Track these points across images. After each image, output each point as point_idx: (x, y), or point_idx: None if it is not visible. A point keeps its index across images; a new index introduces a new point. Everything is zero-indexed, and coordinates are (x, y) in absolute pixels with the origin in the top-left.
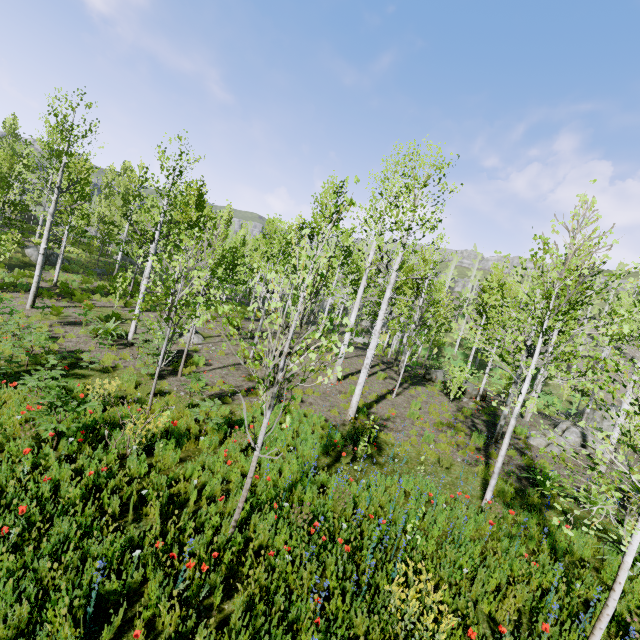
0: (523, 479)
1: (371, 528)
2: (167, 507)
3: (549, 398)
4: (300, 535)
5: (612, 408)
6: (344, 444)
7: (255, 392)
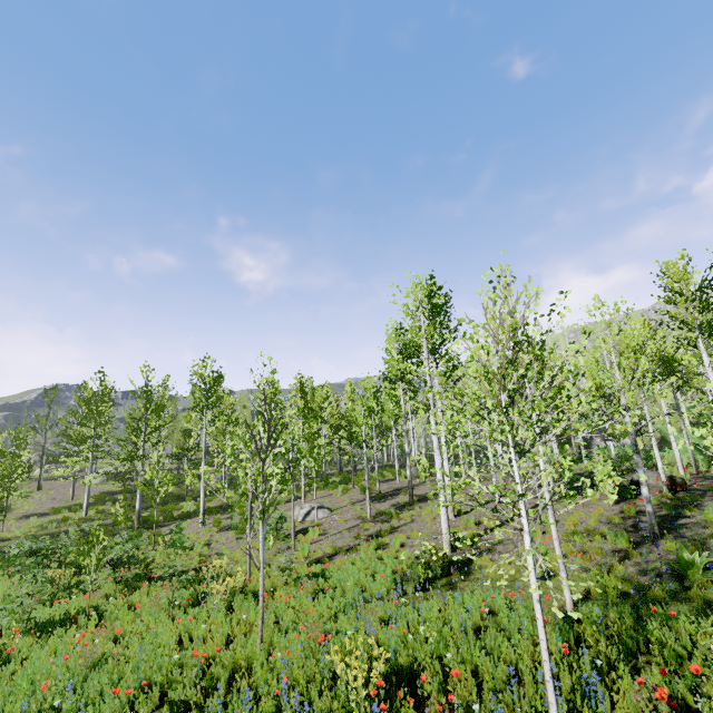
0: (667, 574)
1: (387, 637)
2: (227, 642)
3: None
4: (303, 642)
5: None
6: (426, 577)
7: (355, 547)
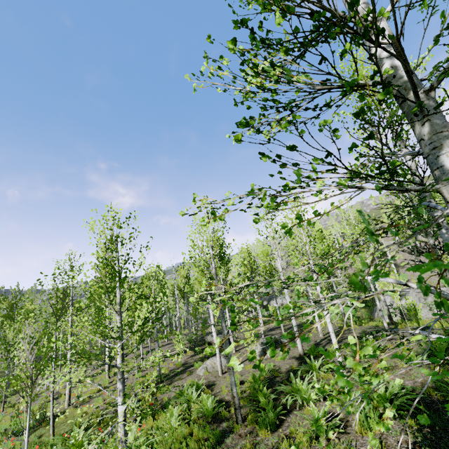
0: None
1: None
2: None
3: (345, 308)
4: None
5: (387, 295)
6: (32, 427)
7: None
